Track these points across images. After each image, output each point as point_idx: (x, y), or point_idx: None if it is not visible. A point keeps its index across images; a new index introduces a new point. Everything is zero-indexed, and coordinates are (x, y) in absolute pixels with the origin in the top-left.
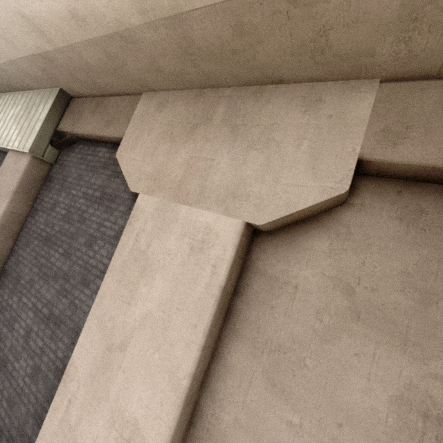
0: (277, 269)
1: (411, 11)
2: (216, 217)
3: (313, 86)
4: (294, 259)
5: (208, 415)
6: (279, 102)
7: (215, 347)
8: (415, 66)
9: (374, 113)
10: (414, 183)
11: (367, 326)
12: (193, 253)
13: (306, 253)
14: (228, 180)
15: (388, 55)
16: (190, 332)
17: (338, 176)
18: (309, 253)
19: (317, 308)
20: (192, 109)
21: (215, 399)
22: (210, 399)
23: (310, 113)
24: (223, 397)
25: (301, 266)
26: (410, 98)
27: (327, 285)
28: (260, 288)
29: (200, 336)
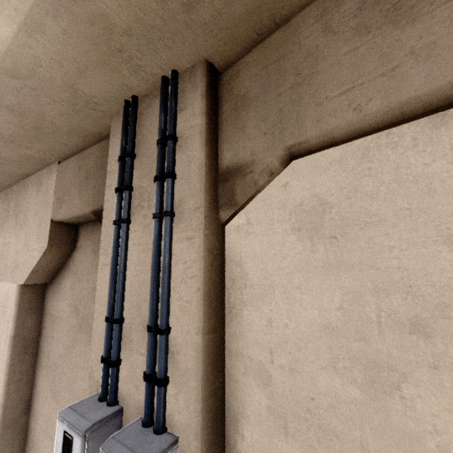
0: (54, 309)
1: (4, 140)
2: (9, 286)
3: (40, 173)
4: (59, 298)
5: (32, 430)
6: (30, 190)
7: (34, 378)
8: (57, 153)
9: (56, 187)
10: (97, 222)
11: (83, 333)
12: (2, 317)
13: (63, 291)
14: (13, 256)
15: (37, 153)
16: (0, 375)
17: (45, 238)
18: (64, 291)
19: (67, 329)
20: (3, 206)
21: (34, 417)
22: (33, 418)
23: (38, 194)
24: (37, 414)
25: (62, 302)
26: (65, 172)
27: (70, 311)
28: (48, 326)
29: (3, 375)
